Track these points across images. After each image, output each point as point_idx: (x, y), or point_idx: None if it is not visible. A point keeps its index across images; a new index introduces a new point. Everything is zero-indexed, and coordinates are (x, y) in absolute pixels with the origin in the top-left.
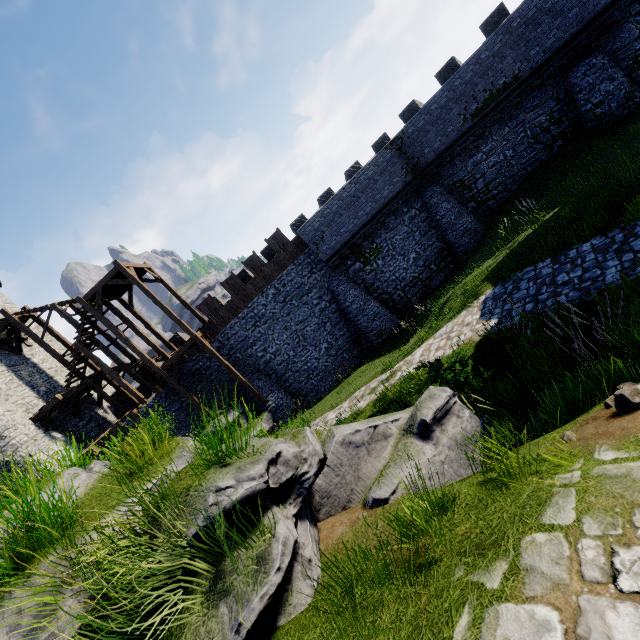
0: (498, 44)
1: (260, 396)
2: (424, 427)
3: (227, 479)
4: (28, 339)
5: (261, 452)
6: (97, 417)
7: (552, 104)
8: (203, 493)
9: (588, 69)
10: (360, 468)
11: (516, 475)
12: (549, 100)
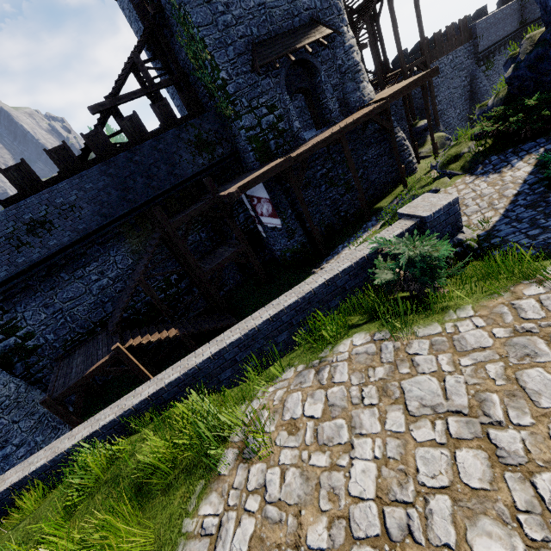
0: None
1: (439, 120)
2: None
3: None
4: None
5: None
6: None
7: None
8: None
9: None
10: None
11: None
12: None
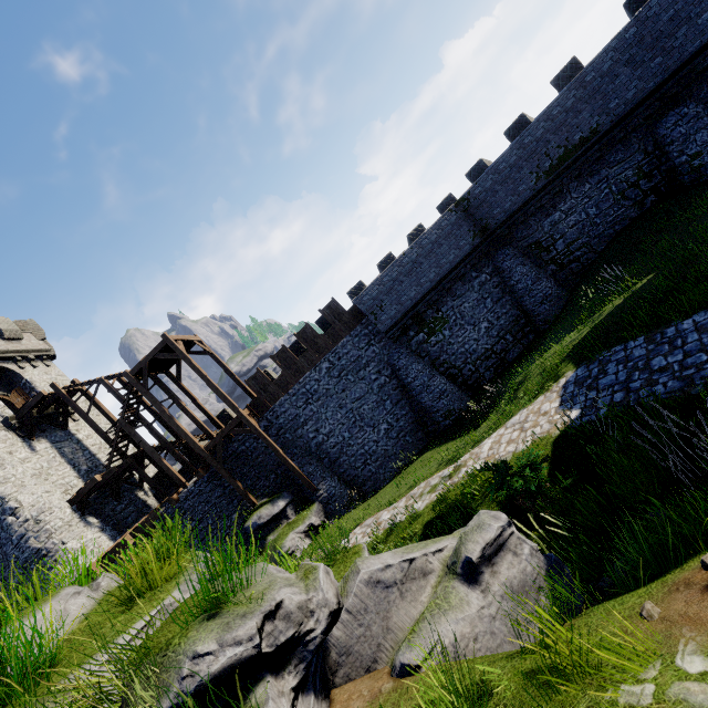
0: (571, 99)
1: (310, 484)
2: (470, 567)
3: (209, 641)
4: (75, 413)
5: (260, 599)
6: (137, 500)
7: (639, 157)
8: (179, 658)
9: (679, 119)
10: (390, 616)
11: (569, 673)
12: (635, 153)
